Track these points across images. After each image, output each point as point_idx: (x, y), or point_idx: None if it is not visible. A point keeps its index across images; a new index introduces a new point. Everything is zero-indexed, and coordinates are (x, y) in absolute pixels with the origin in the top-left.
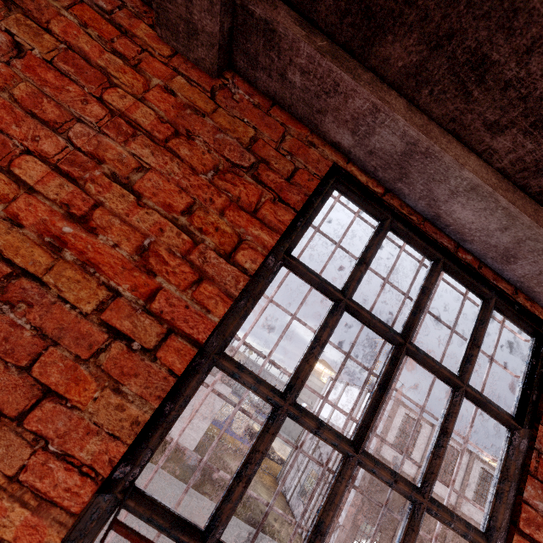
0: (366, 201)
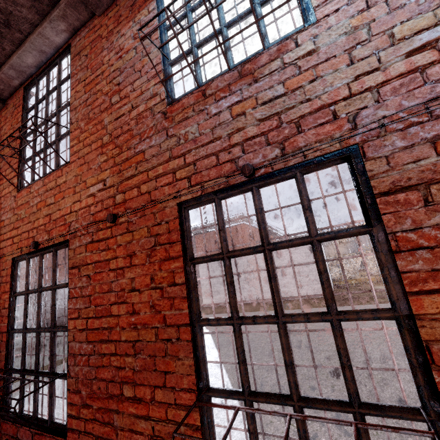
0: (32, 84)
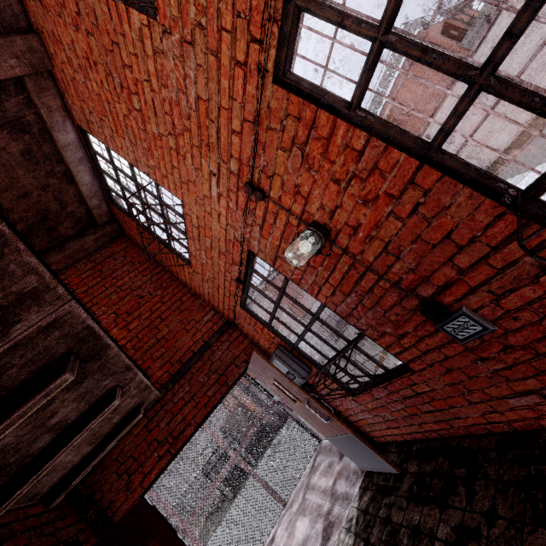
0: None
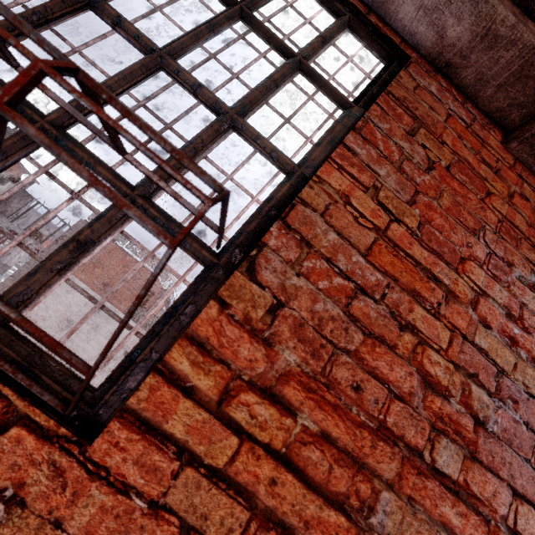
0: None
